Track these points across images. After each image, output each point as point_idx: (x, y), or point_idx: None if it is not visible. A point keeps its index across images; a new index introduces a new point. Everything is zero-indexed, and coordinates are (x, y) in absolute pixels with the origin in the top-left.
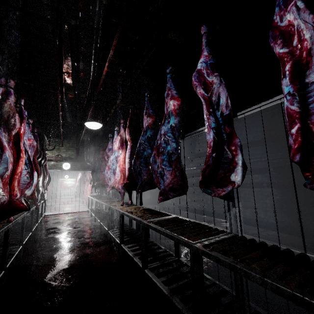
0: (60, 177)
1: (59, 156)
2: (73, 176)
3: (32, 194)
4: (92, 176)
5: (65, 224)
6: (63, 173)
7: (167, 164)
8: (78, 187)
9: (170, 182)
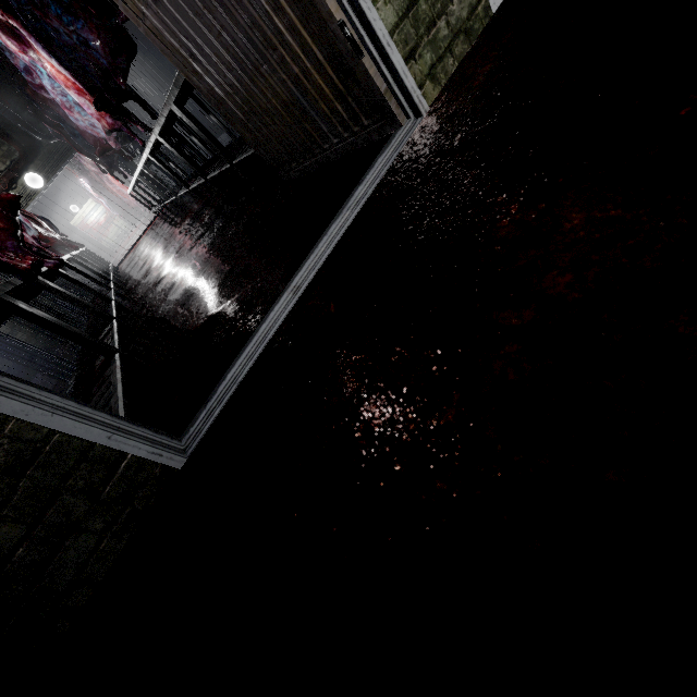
0: (69, 220)
1: (0, 176)
2: (82, 197)
3: (46, 240)
4: (89, 157)
5: (142, 248)
6: (62, 210)
7: (71, 19)
8: (110, 205)
9: (102, 47)
